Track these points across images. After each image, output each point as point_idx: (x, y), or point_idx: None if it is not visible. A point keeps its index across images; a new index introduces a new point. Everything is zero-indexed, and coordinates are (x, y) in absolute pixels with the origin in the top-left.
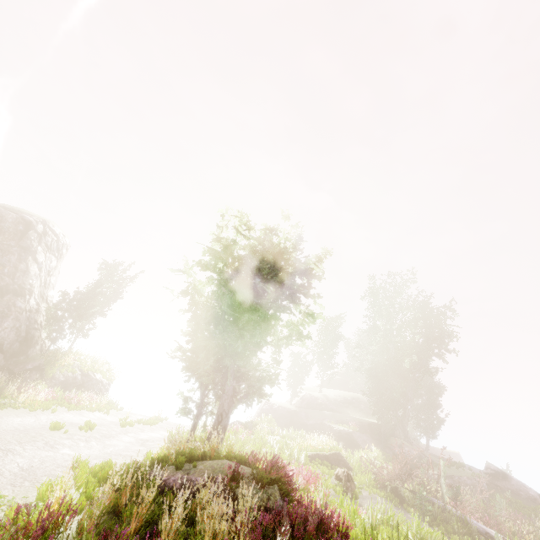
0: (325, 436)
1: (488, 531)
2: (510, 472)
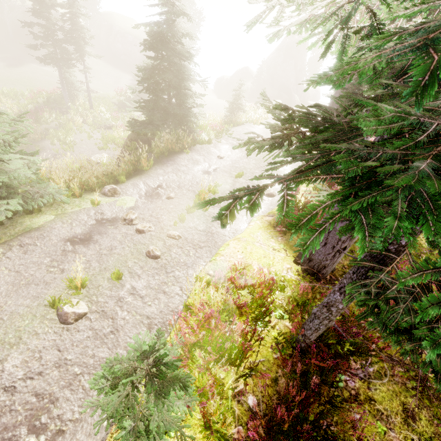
0: None
1: None
2: None
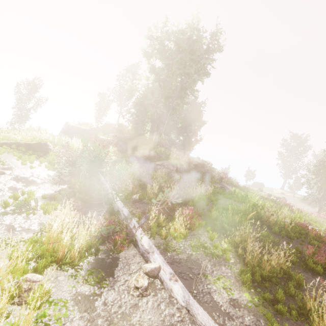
0: (80, 140)
1: (109, 190)
2: (229, 168)
